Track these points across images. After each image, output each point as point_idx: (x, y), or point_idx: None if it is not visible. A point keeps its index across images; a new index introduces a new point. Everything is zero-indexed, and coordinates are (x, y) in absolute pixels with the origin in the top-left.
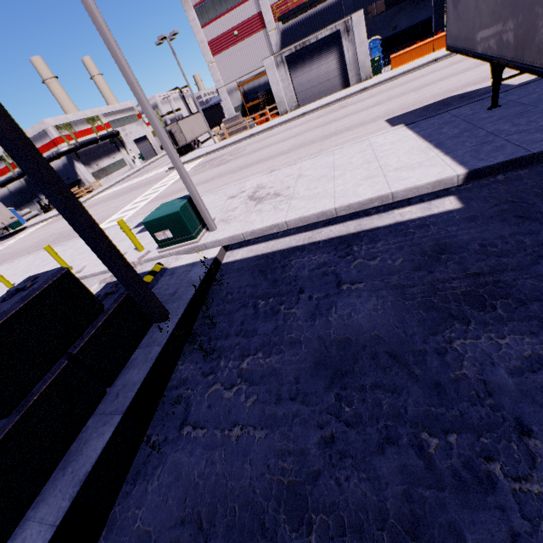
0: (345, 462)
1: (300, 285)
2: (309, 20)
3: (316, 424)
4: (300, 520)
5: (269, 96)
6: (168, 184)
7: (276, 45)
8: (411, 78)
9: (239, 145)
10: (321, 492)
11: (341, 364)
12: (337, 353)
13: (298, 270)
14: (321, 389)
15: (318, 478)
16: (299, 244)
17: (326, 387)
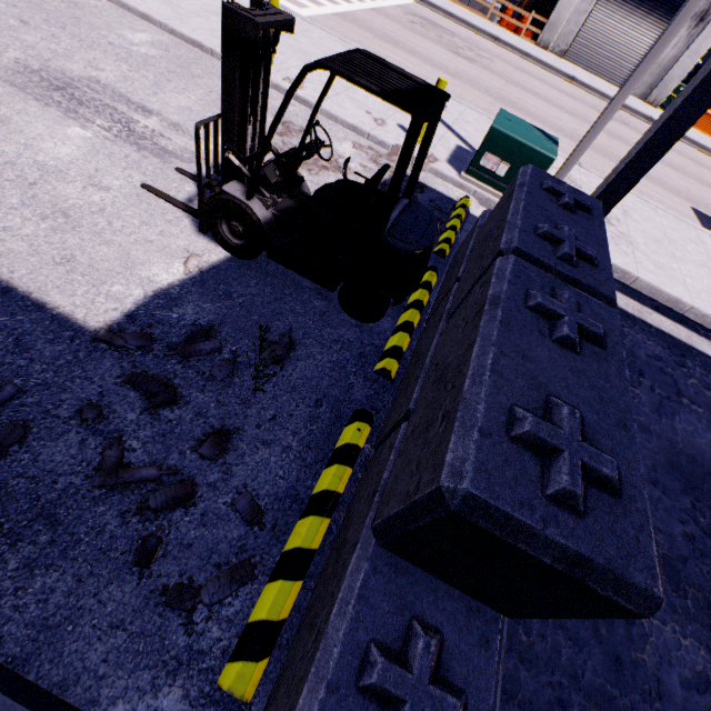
0: (705, 560)
1: (640, 366)
2: None
3: (677, 518)
4: (677, 586)
5: None
6: (365, 3)
7: None
8: (703, 162)
9: (477, 39)
10: (690, 573)
11: (691, 477)
12: (687, 464)
13: (633, 345)
14: (678, 490)
15: (686, 562)
16: (629, 312)
17: (681, 490)
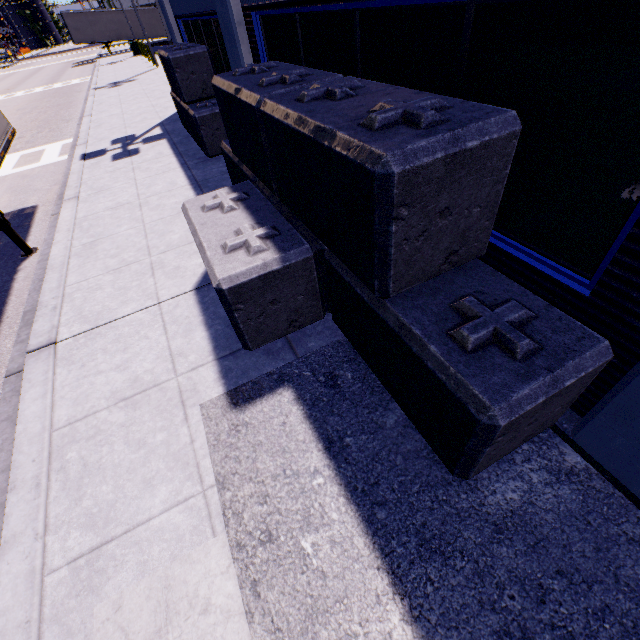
0: None
1: None
2: None
3: None
4: None
5: None
6: None
7: None
8: None
9: None
10: None
11: None
12: None
13: None
14: None
15: None
16: None
17: None
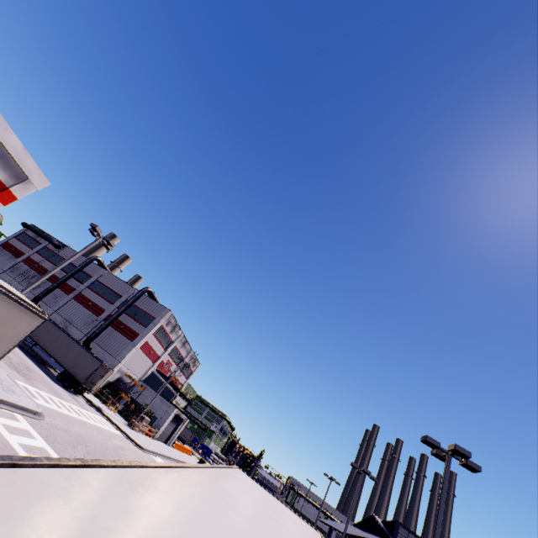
0: None
1: None
2: (157, 378)
3: None
4: None
5: (130, 399)
6: None
7: (148, 374)
8: None
9: None
10: None
11: None
12: None
13: None
14: None
15: None
16: None
17: None
